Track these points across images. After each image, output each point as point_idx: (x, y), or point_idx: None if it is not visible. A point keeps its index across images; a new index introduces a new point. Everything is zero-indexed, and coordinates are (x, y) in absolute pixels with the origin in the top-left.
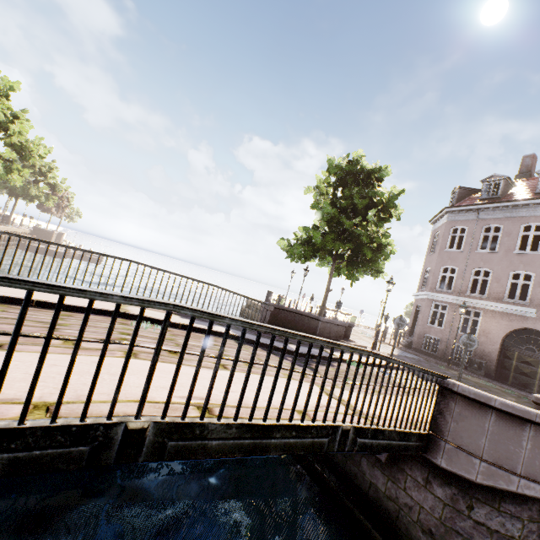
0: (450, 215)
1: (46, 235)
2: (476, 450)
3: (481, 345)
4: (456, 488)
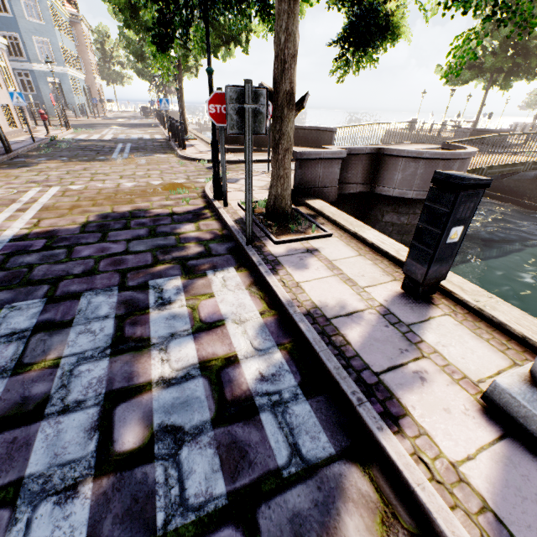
0: None
1: (176, 117)
2: None
3: None
4: None
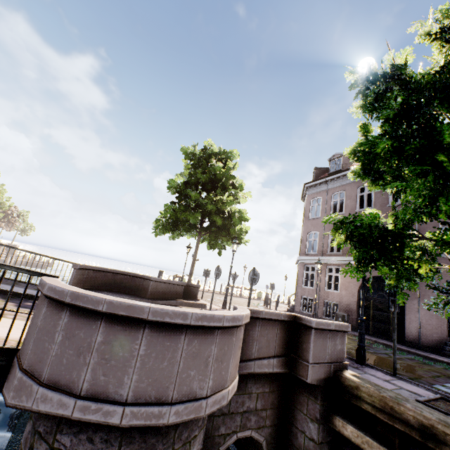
0: (309, 190)
1: None
2: (25, 357)
3: (343, 298)
4: (33, 422)
